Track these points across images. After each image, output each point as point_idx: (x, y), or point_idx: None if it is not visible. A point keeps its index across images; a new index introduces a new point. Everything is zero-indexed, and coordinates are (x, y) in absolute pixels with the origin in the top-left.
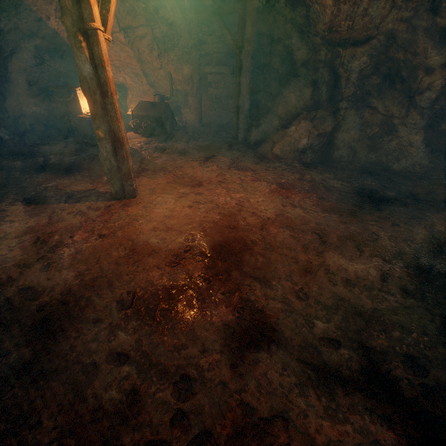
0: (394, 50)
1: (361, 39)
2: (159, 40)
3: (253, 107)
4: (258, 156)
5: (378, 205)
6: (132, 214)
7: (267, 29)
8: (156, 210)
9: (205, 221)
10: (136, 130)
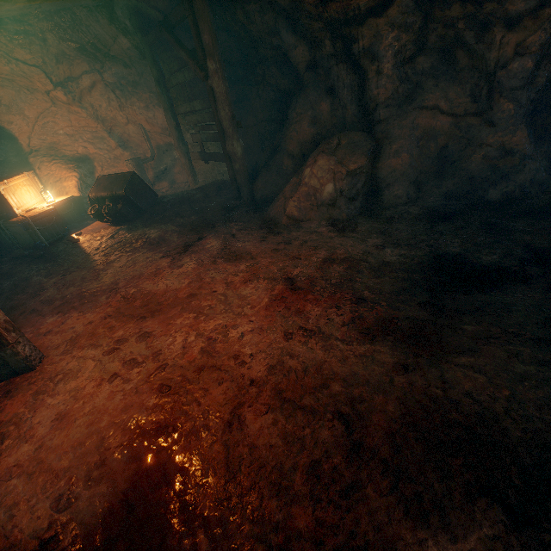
0: (441, 5)
1: (379, 2)
2: (114, 86)
3: (258, 146)
4: (267, 224)
5: (470, 293)
6: (6, 418)
7: (244, 30)
8: (51, 400)
9: (119, 423)
10: (100, 219)
